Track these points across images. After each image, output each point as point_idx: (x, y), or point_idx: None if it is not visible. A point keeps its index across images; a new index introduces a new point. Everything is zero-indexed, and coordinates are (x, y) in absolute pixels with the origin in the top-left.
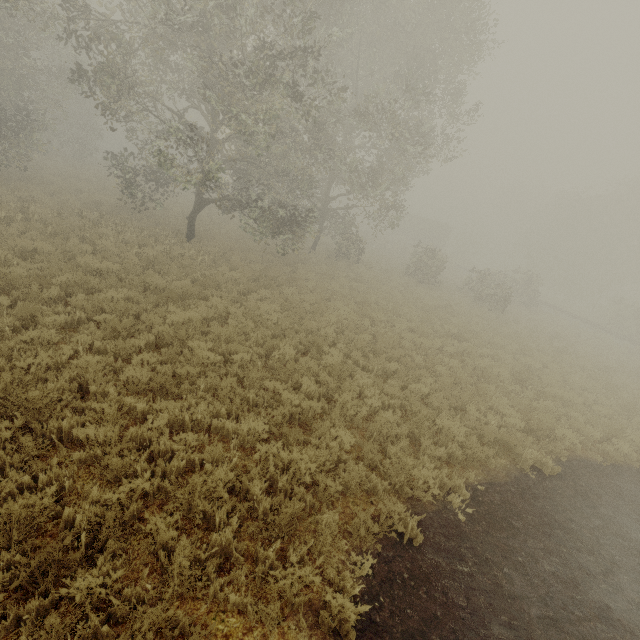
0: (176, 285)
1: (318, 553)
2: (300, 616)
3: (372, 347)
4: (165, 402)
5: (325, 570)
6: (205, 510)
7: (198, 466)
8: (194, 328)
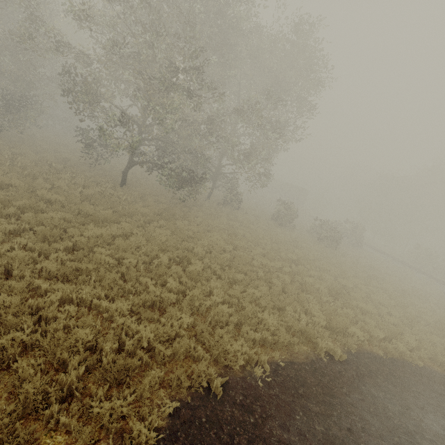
0: (101, 213)
1: (140, 397)
2: (111, 439)
3: (230, 263)
4: (61, 285)
5: (142, 409)
6: (65, 359)
7: (72, 329)
8: (103, 240)
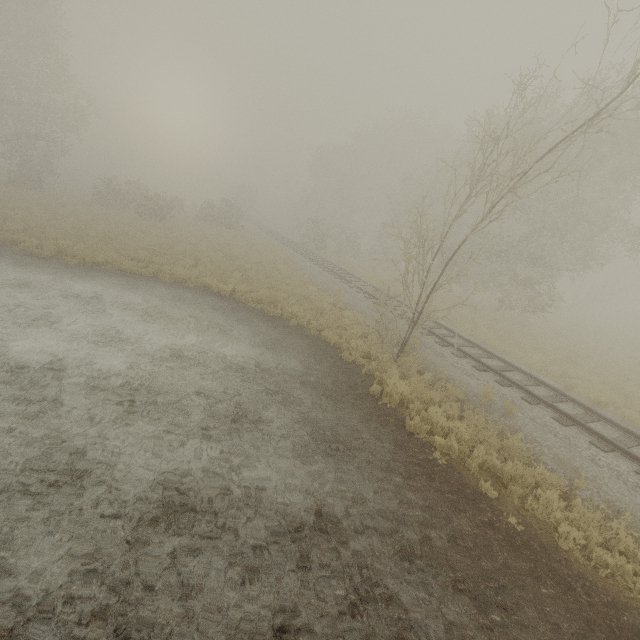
0: None
1: None
2: None
3: None
4: None
5: None
6: None
7: None
8: None
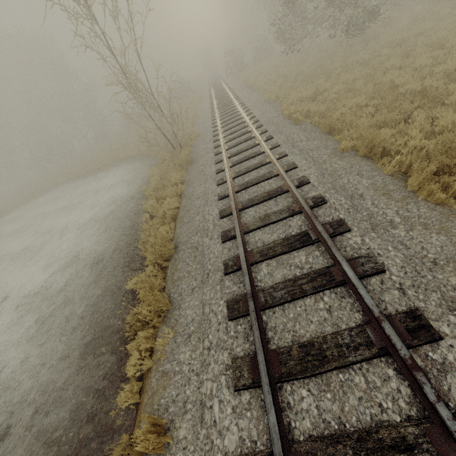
0: None
1: None
2: None
3: None
4: None
5: None
6: None
7: None
8: None
